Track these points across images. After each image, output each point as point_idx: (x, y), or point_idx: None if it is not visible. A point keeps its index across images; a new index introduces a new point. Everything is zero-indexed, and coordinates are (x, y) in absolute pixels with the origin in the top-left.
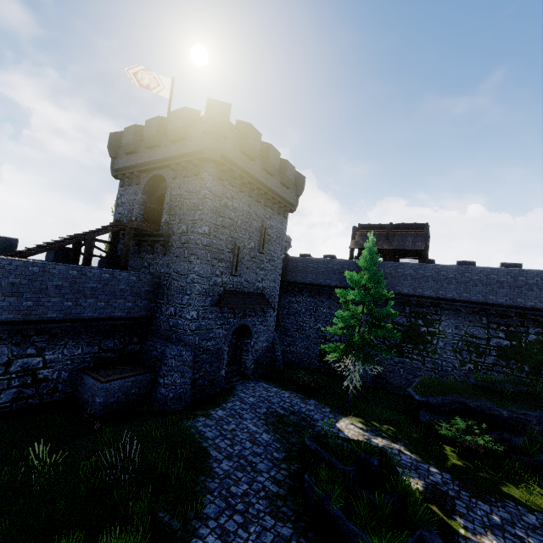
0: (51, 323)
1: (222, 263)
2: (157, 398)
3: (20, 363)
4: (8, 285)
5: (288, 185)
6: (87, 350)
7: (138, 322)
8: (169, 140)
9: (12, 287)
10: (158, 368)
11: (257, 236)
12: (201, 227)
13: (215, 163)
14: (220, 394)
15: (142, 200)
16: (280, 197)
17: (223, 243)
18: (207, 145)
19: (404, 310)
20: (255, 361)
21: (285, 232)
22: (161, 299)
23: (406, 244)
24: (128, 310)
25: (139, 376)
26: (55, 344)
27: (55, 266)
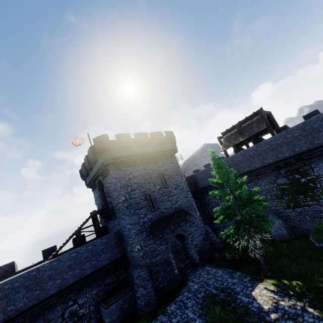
0: (73, 285)
1: (143, 209)
2: (137, 307)
3: (68, 311)
4: (47, 277)
5: (162, 143)
6: (98, 289)
7: (118, 261)
8: (92, 164)
9: (48, 277)
10: (134, 286)
11: (159, 180)
12: (120, 199)
13: (112, 163)
14: (177, 288)
15: (100, 194)
16: (162, 151)
17: (137, 198)
18: (103, 159)
19: (280, 173)
20: (199, 252)
21: (178, 165)
22: (124, 243)
23: (253, 130)
24: (109, 258)
25: (125, 295)
26: (80, 294)
27: (64, 256)
